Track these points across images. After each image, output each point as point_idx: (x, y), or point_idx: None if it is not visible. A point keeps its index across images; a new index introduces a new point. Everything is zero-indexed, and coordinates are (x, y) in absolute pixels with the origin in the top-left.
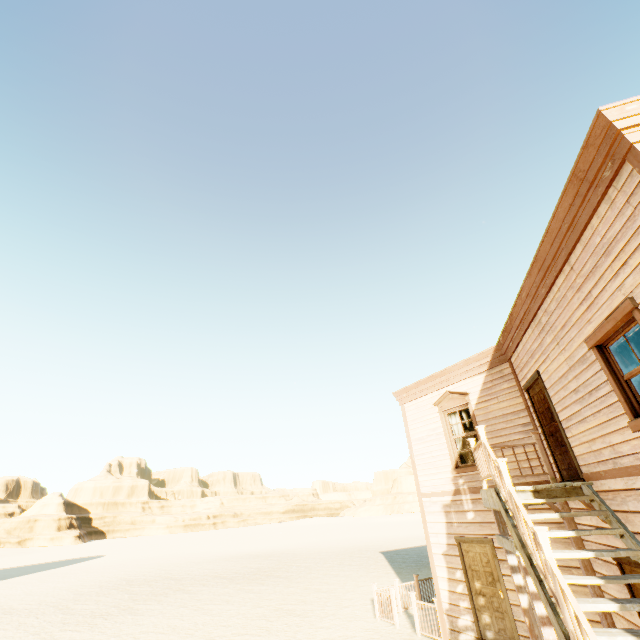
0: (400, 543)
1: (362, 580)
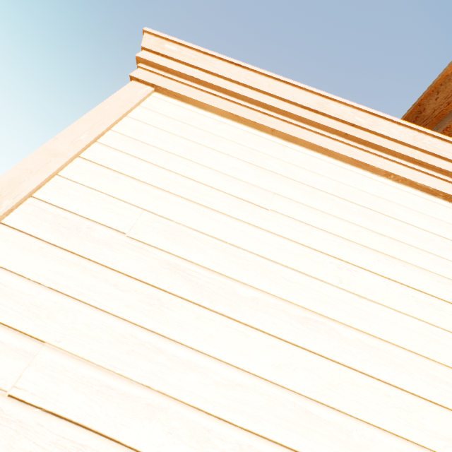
0: None
1: None
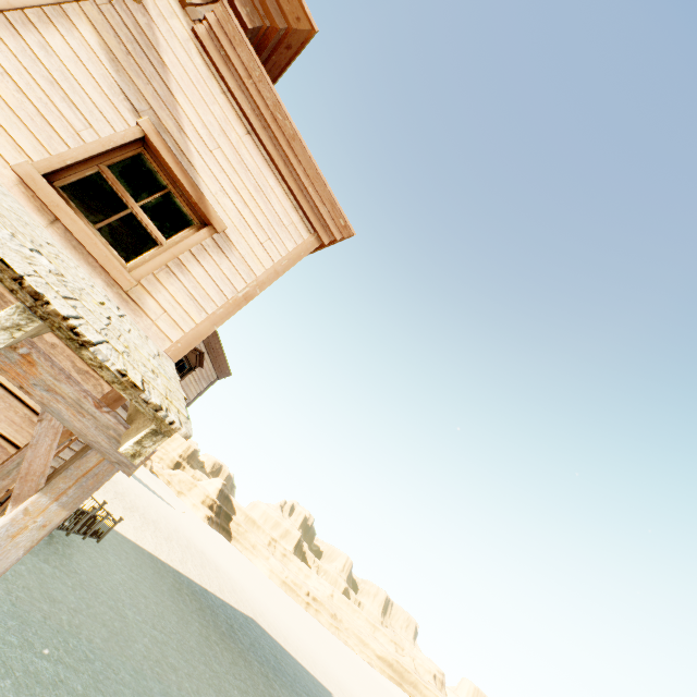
0: (312, 665)
1: (124, 525)
